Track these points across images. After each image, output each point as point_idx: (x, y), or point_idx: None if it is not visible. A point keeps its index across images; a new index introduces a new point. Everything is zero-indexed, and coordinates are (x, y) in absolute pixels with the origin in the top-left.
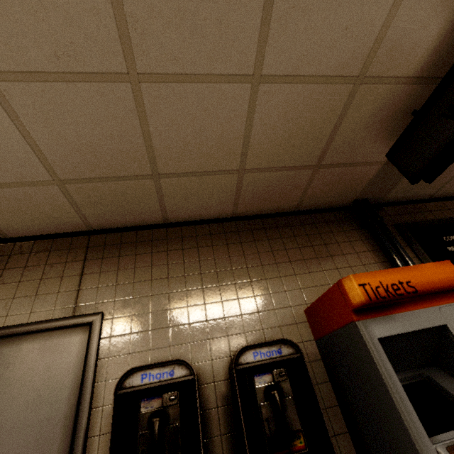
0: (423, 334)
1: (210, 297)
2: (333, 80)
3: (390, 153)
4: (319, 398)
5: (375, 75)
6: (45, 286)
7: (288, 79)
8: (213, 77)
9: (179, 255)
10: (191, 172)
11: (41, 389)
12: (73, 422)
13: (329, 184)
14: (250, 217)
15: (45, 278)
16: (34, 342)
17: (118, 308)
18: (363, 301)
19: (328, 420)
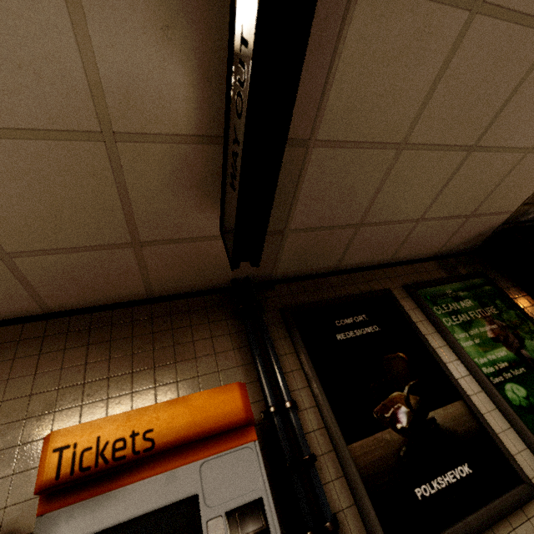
0: (161, 515)
1: None
2: (62, 135)
3: (221, 227)
4: None
5: (131, 131)
6: None
7: None
8: None
9: None
10: None
11: None
12: None
13: (176, 264)
14: (75, 311)
15: None
16: None
17: None
18: (43, 482)
19: None
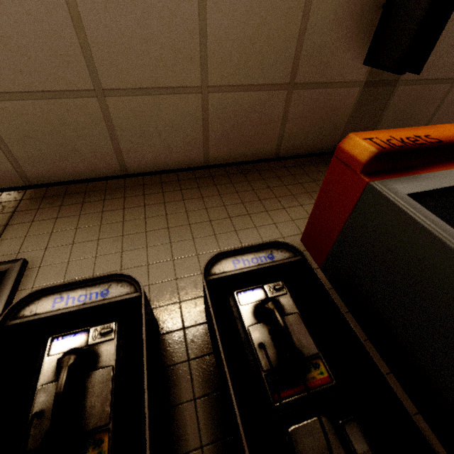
0: None
1: (178, 236)
2: None
3: (368, 58)
4: None
5: None
6: None
7: None
8: None
9: (138, 200)
10: (143, 88)
11: None
12: None
13: (308, 116)
14: (225, 165)
15: None
16: None
17: (50, 256)
18: (374, 150)
19: None
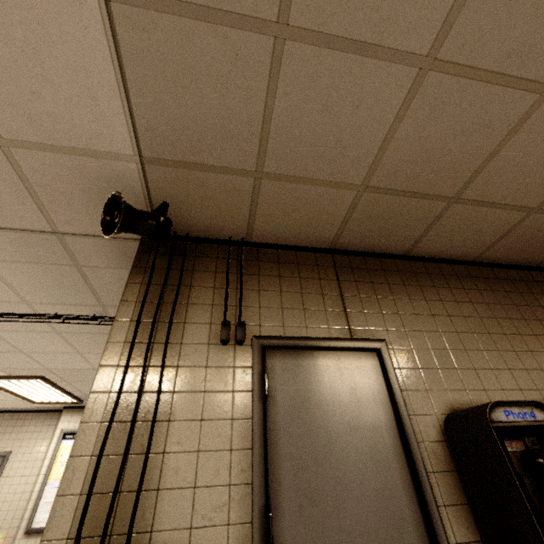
0: None
1: (485, 344)
2: None
3: None
4: None
5: None
6: (309, 301)
7: None
8: None
9: (433, 292)
10: (488, 202)
11: (355, 412)
12: (403, 453)
13: None
14: (490, 264)
15: (305, 292)
16: (326, 359)
17: (395, 339)
18: None
19: None
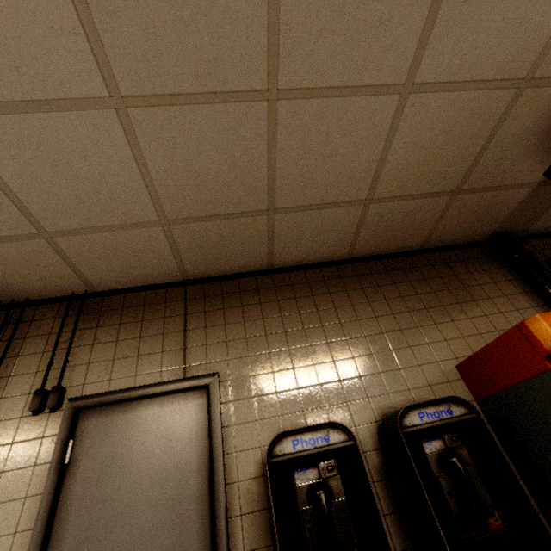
0: None
1: (338, 353)
2: (494, 85)
3: (550, 171)
4: None
5: (544, 76)
6: (146, 345)
7: (442, 87)
8: (359, 89)
9: (292, 305)
10: (311, 205)
11: (165, 462)
12: (208, 500)
13: (466, 214)
14: (367, 258)
15: (145, 336)
16: (146, 408)
17: (234, 368)
18: None
19: None
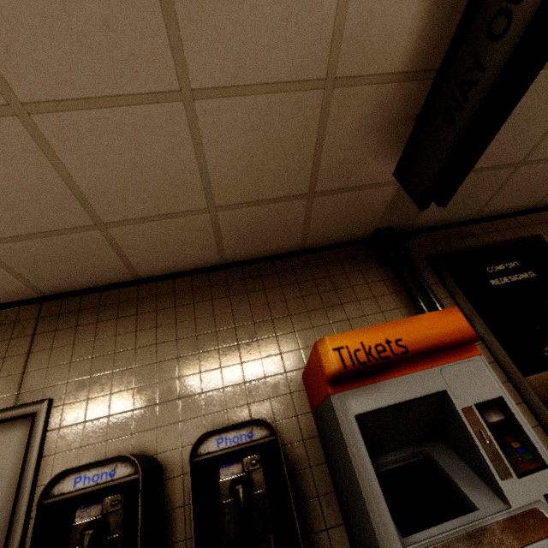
0: (417, 404)
1: (186, 369)
2: (294, 86)
3: (397, 171)
4: (311, 484)
5: (349, 75)
6: None
7: (231, 91)
8: (128, 98)
9: (151, 318)
10: (145, 217)
11: None
12: (6, 537)
13: (335, 215)
14: (243, 262)
15: None
16: None
17: (71, 392)
18: (336, 370)
19: (319, 511)
